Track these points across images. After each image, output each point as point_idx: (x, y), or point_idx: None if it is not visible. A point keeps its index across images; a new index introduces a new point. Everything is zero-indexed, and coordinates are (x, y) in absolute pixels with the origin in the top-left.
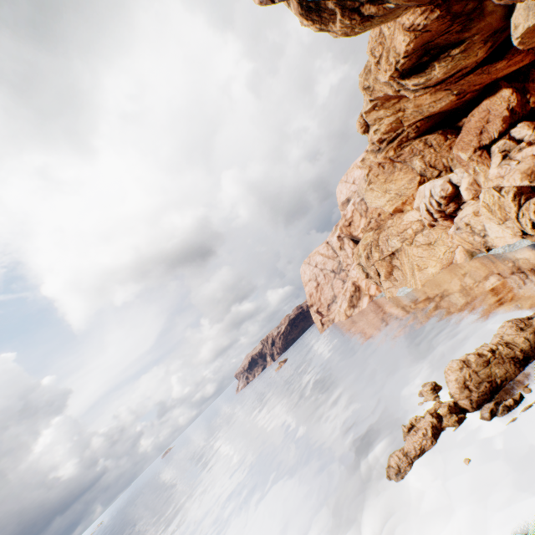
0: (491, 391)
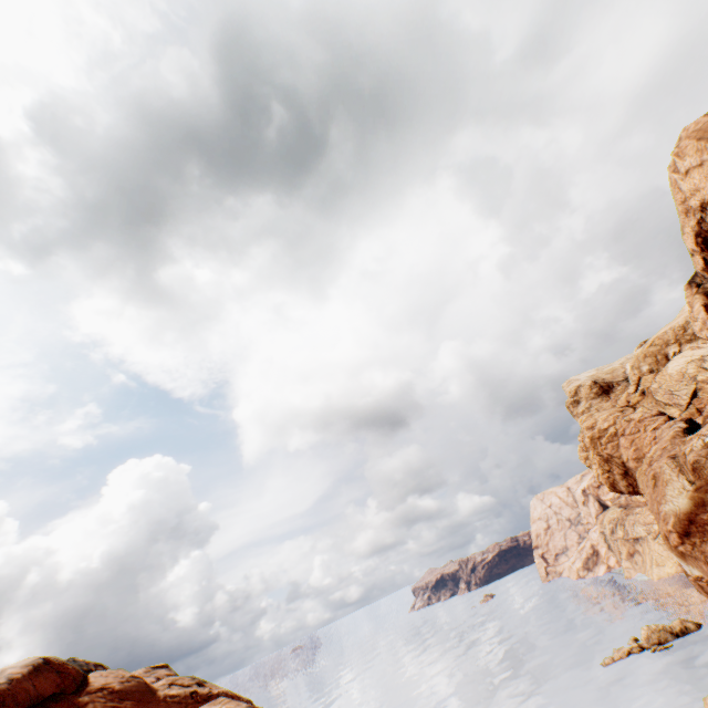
0: (658, 643)
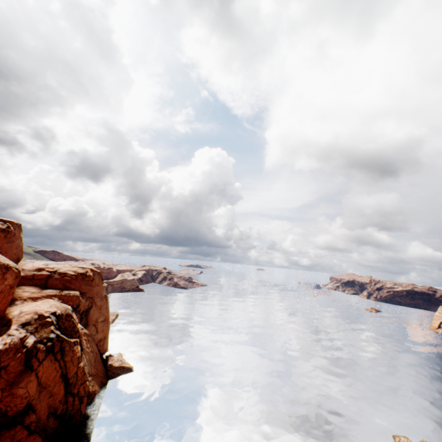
0: None
